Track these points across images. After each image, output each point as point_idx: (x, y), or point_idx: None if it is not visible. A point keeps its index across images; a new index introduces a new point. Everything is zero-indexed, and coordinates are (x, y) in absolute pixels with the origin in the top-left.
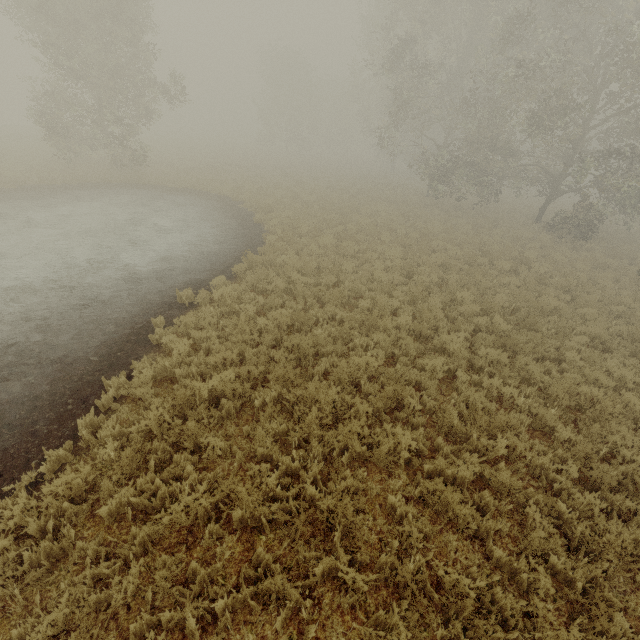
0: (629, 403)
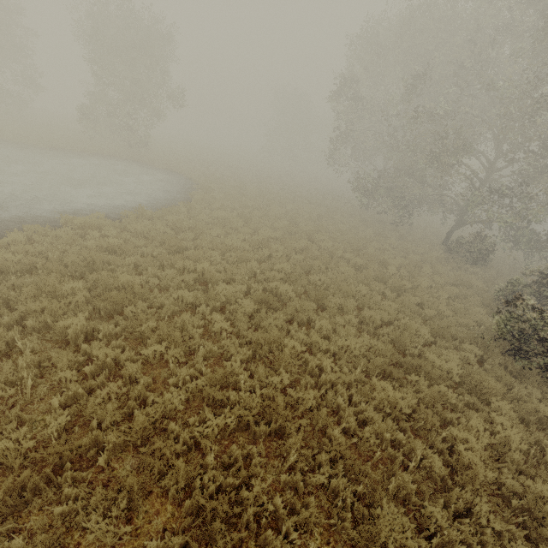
0: (326, 365)
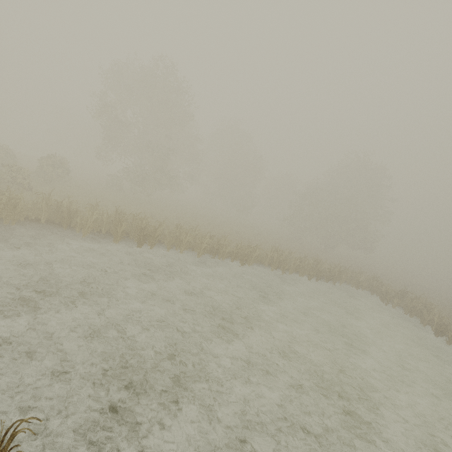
0: None
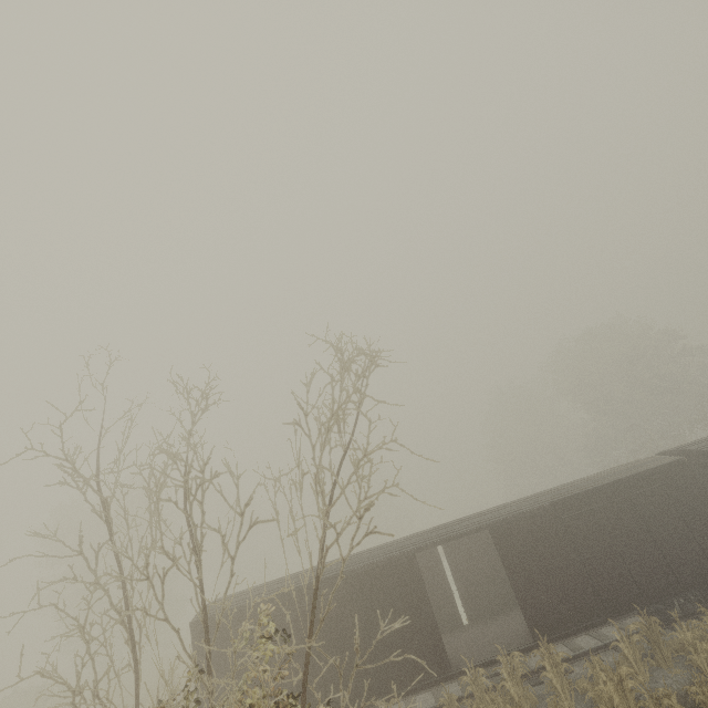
0: None
